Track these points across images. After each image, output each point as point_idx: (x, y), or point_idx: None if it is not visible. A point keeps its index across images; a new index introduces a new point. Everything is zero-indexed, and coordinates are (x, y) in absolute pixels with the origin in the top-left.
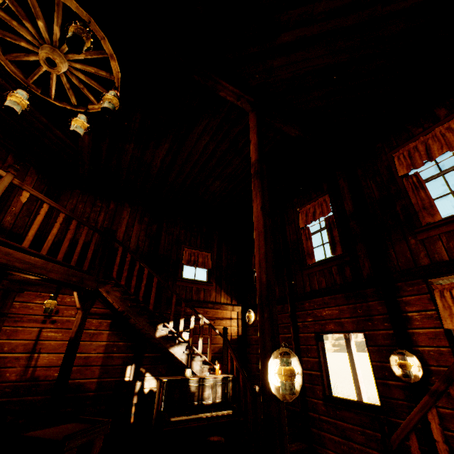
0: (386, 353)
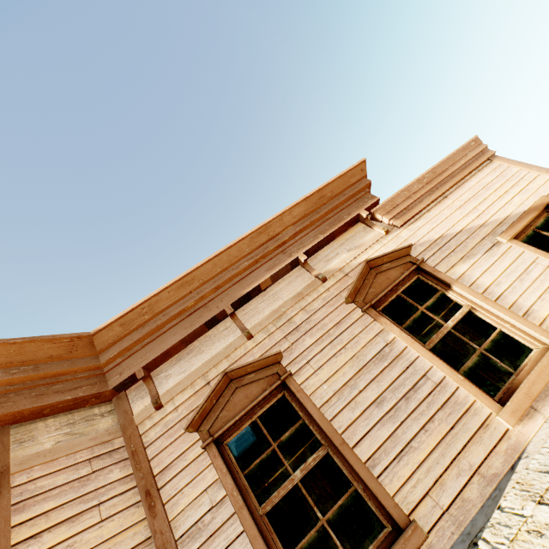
0: None
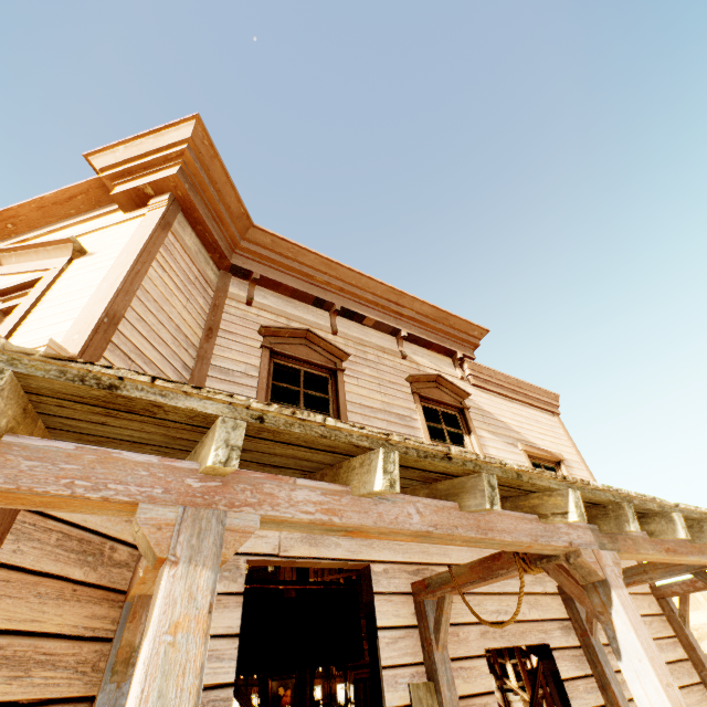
0: None
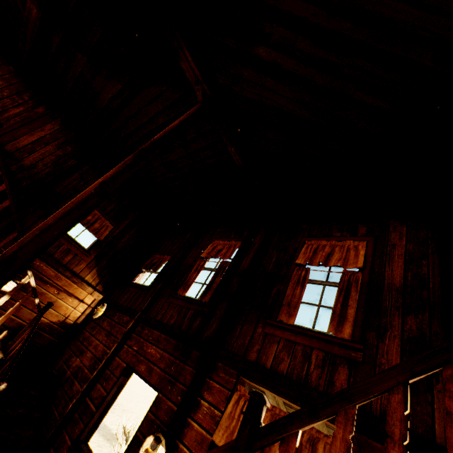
0: (155, 430)
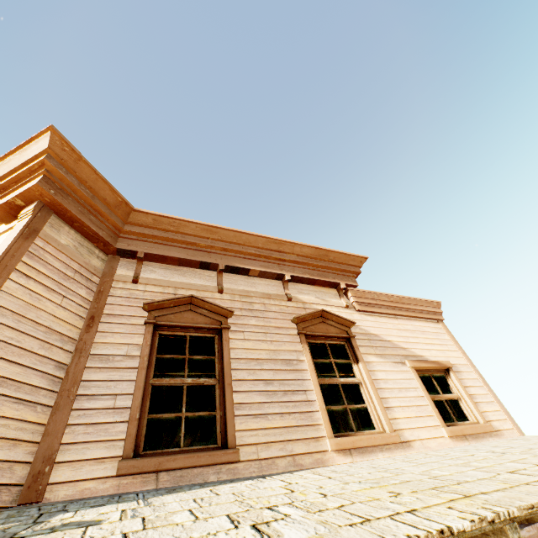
0: None
